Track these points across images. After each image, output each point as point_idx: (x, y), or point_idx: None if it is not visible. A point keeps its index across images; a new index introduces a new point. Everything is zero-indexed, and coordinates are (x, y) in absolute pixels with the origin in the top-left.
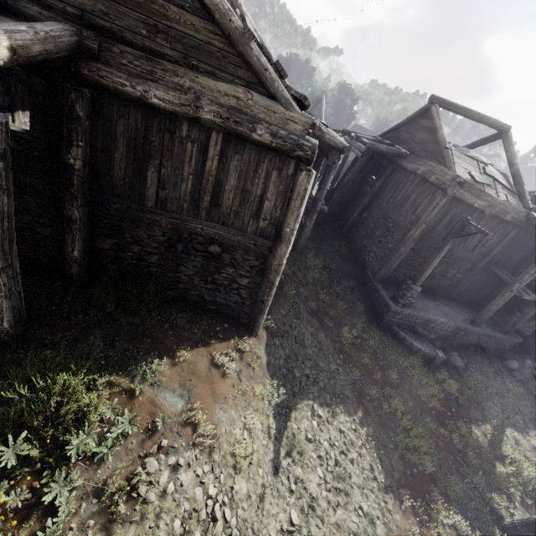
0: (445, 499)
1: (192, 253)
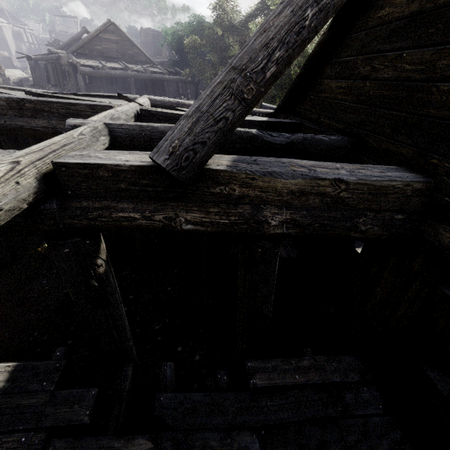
0: None
1: None
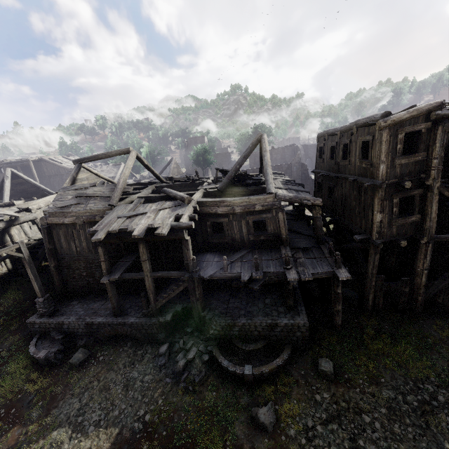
0: None
1: None
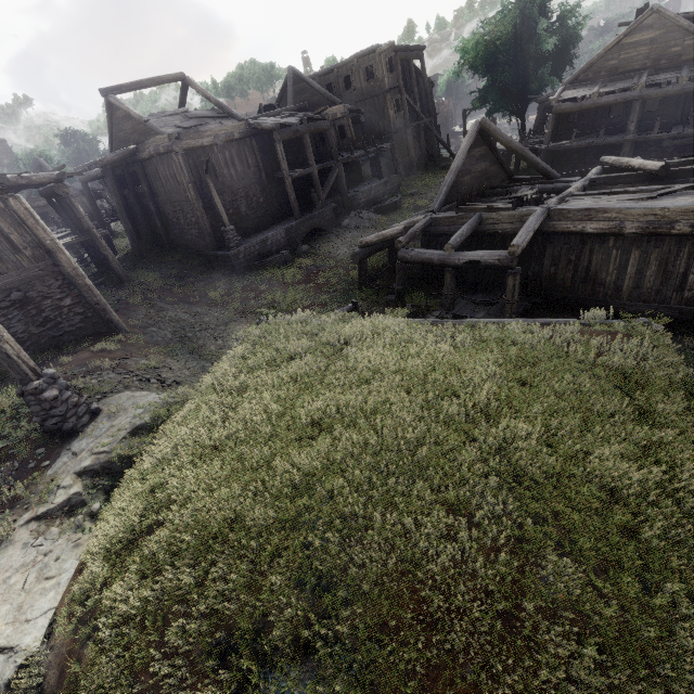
0: (324, 306)
1: (6, 313)
